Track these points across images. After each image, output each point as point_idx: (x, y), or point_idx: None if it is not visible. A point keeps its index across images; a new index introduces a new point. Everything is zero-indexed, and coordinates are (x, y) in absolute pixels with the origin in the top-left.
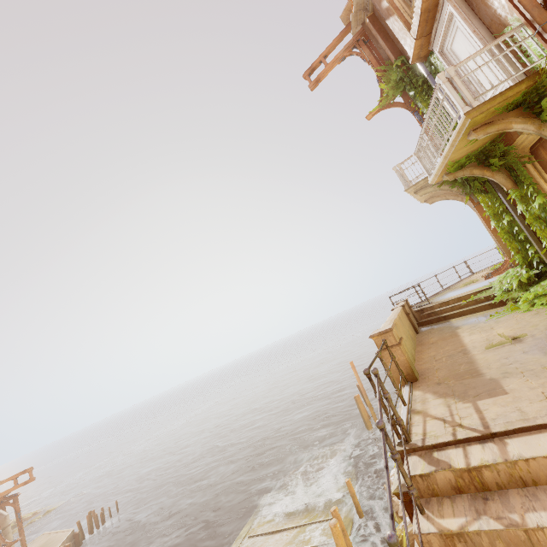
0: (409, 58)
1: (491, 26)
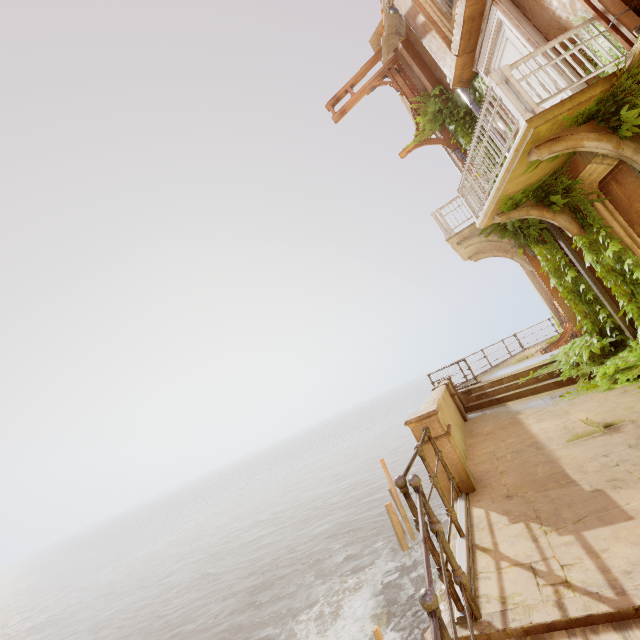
0: (449, 87)
1: (548, 33)
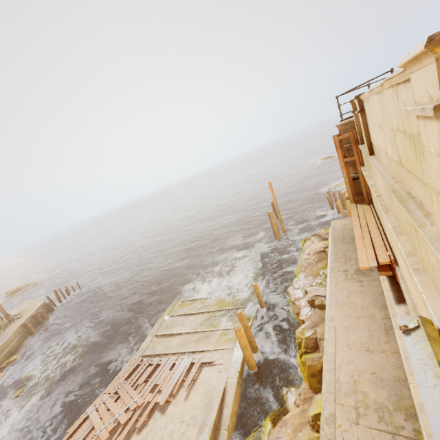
0: None
1: None
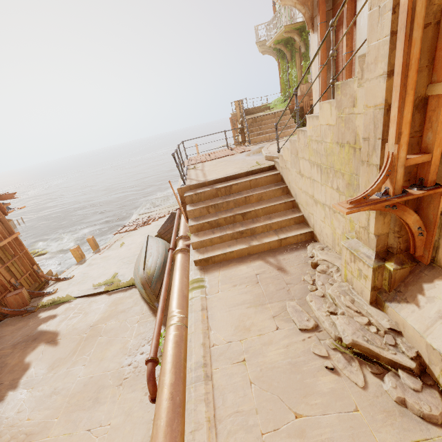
0: None
1: None
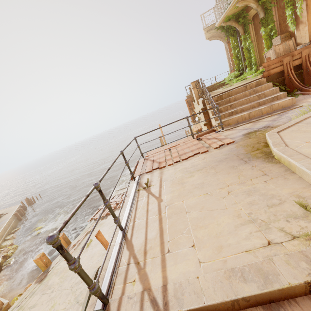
0: None
1: None
